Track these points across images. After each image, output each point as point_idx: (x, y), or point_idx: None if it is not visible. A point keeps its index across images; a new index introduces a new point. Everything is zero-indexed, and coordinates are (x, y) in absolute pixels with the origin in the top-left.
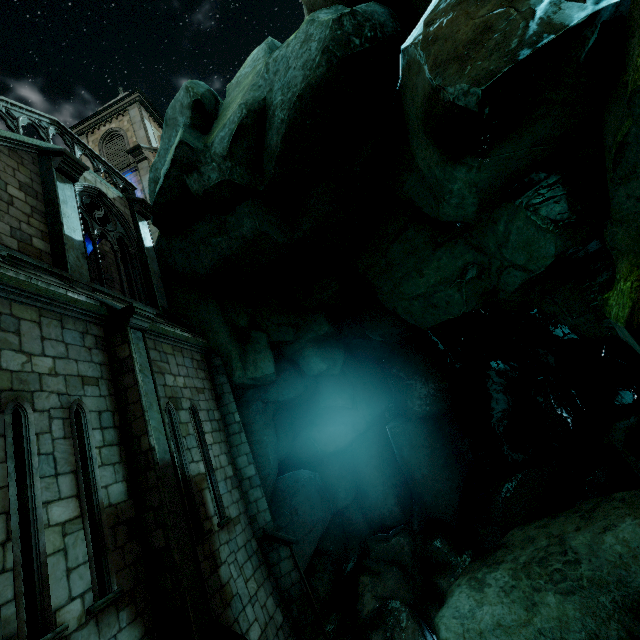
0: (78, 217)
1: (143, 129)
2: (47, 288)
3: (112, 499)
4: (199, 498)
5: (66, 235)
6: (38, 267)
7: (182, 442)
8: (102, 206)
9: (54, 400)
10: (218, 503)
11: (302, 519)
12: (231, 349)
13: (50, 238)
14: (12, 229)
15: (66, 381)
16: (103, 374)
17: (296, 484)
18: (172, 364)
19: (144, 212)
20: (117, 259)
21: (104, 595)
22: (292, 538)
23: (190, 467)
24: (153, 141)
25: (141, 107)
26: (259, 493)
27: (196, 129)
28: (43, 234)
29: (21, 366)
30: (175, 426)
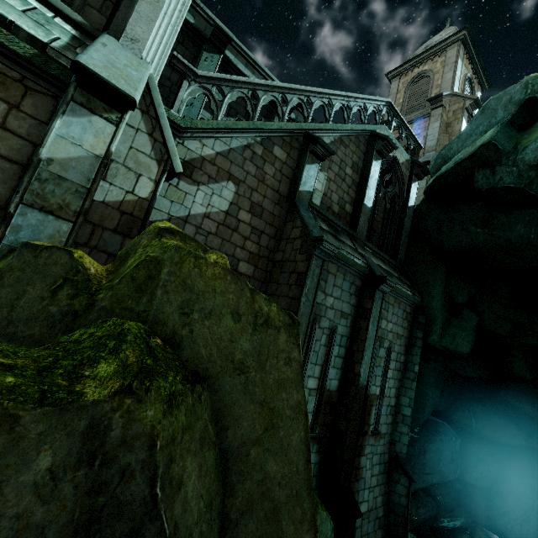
0: (375, 188)
1: (452, 71)
2: (346, 255)
3: (330, 387)
4: (368, 409)
5: (364, 204)
6: (343, 229)
7: (373, 369)
8: (391, 170)
9: (327, 323)
10: (377, 418)
11: (426, 461)
12: (438, 316)
13: (354, 203)
14: (339, 198)
15: (335, 313)
16: (351, 312)
17: (435, 434)
18: (389, 312)
19: (420, 174)
20: (385, 215)
21: (312, 431)
22: (414, 478)
23: (371, 387)
24: (456, 83)
25: (461, 45)
26: (405, 430)
27: (513, 126)
28: (352, 200)
29: (321, 301)
30: (374, 357)
